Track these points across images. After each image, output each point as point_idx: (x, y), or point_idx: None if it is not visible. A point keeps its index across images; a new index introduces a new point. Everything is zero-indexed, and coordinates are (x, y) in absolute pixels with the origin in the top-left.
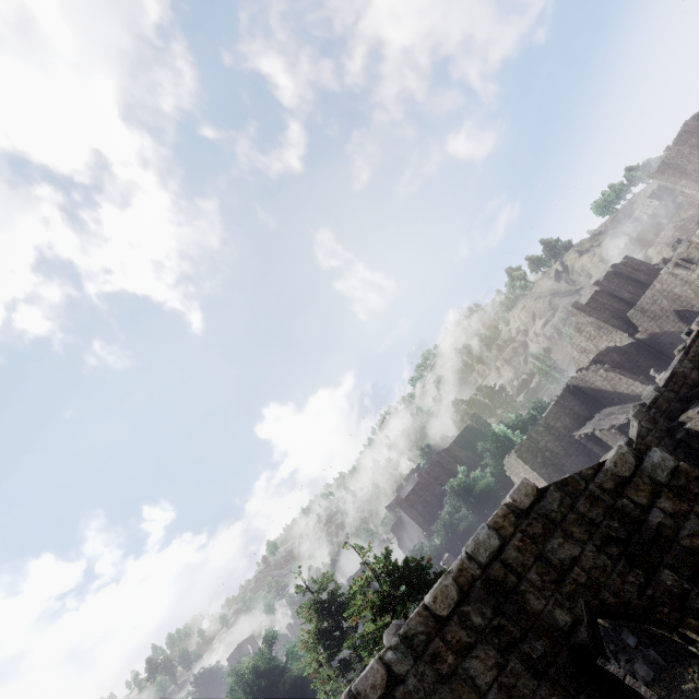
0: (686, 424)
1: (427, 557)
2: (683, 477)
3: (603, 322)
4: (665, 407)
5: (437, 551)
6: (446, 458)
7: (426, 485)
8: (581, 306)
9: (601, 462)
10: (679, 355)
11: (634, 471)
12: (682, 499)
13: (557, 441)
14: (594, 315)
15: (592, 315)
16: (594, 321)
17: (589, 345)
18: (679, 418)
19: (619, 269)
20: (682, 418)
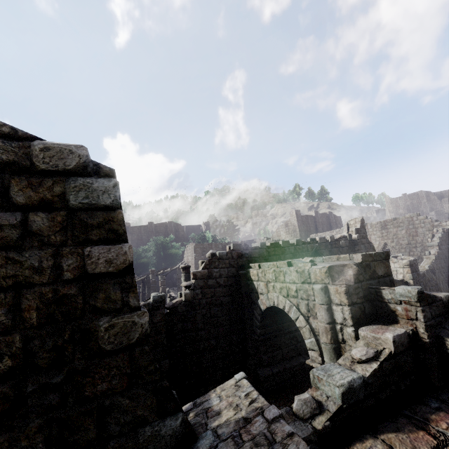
0: (250, 268)
1: None
2: (100, 219)
3: (299, 230)
4: (255, 256)
5: None
6: (172, 227)
7: (149, 230)
8: (299, 214)
9: (36, 136)
10: (295, 243)
11: (56, 171)
12: (65, 231)
13: None
14: (299, 223)
15: (299, 222)
16: (296, 226)
17: (283, 235)
18: (251, 263)
19: (331, 216)
20: (252, 264)
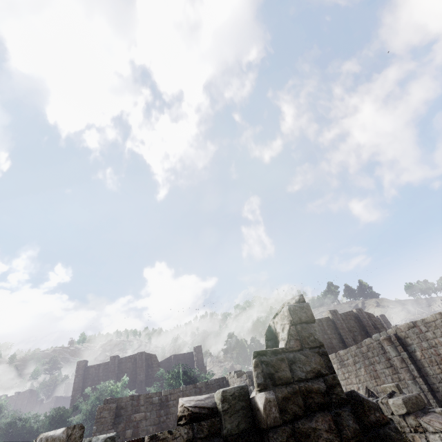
0: None
1: (17, 434)
2: None
3: None
4: None
5: (24, 436)
6: (143, 361)
7: (109, 370)
8: None
9: None
10: None
11: None
12: None
13: (154, 427)
14: None
15: None
16: None
17: None
18: None
19: (362, 316)
20: None
